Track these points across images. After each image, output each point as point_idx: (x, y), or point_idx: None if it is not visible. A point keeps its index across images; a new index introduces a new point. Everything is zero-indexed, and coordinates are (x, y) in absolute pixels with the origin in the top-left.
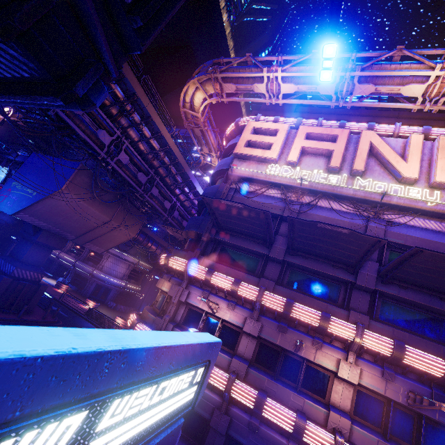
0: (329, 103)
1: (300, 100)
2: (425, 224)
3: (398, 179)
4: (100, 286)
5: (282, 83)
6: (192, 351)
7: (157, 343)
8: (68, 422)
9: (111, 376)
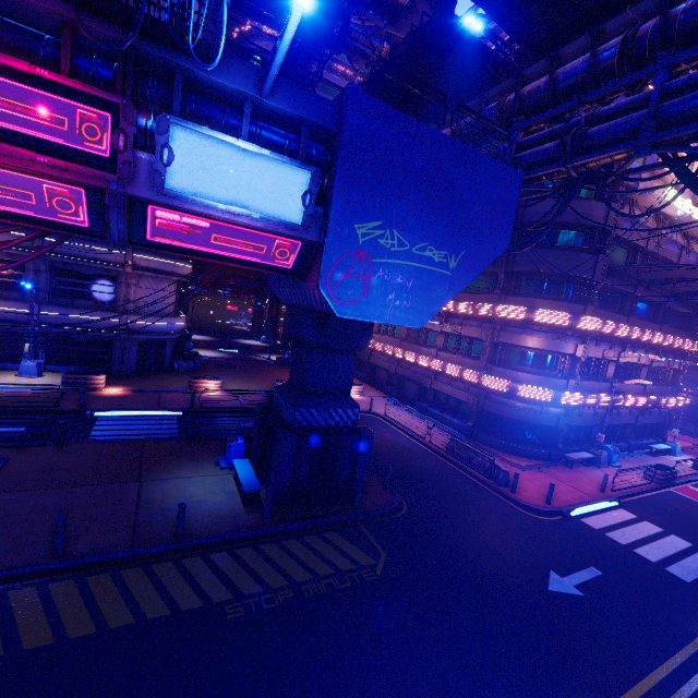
0: None
1: None
2: None
3: None
4: (145, 345)
5: None
6: None
7: None
8: None
9: None
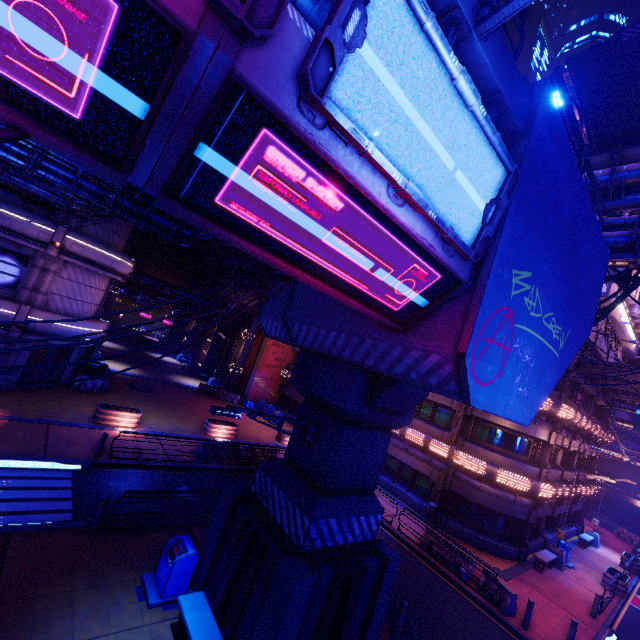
0: None
1: None
2: (618, 354)
3: (637, 328)
4: (42, 350)
5: None
6: None
7: None
8: None
9: None
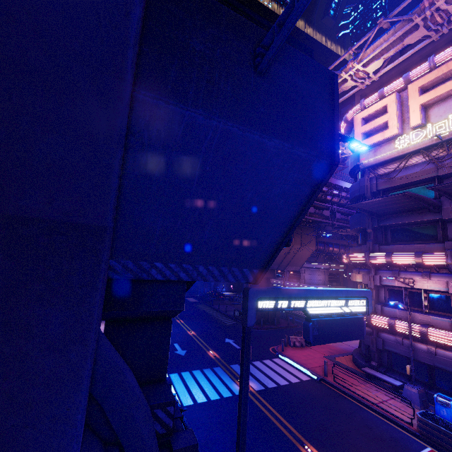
0: (430, 40)
1: (394, 62)
2: None
3: None
4: None
5: (365, 68)
6: (351, 292)
7: (334, 289)
8: (322, 301)
9: (326, 294)
